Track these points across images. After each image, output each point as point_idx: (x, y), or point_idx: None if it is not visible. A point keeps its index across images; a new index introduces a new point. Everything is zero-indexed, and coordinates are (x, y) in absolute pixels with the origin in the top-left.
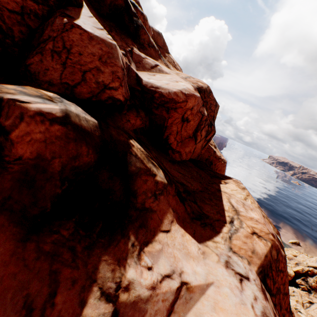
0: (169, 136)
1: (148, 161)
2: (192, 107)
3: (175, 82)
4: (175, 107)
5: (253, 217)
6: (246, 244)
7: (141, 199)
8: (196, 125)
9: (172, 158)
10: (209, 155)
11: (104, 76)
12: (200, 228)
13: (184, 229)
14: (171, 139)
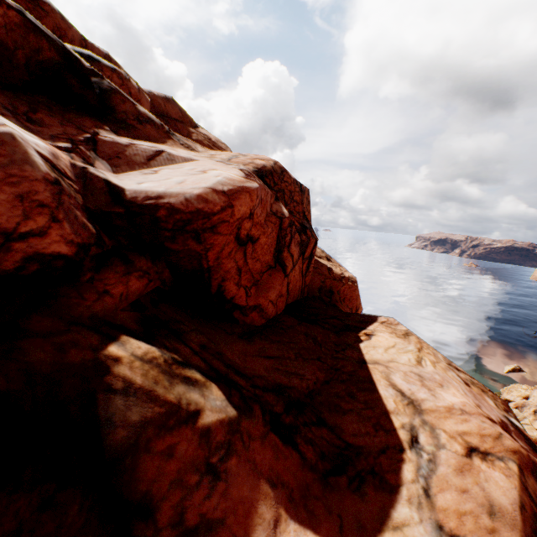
0: (223, 286)
1: (171, 382)
2: (251, 211)
3: (199, 174)
4: (211, 224)
5: (451, 403)
6: (468, 494)
7: (172, 509)
8: (274, 240)
9: (247, 325)
10: (323, 280)
11: None
12: (351, 497)
13: (313, 527)
14: (230, 289)
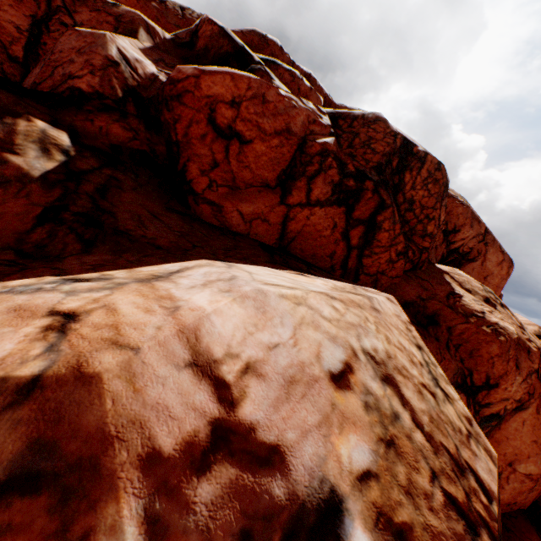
0: (187, 166)
1: (34, 142)
2: (236, 100)
3: None
4: (177, 93)
5: (185, 299)
6: None
7: None
8: (285, 160)
9: (194, 215)
10: (424, 297)
11: (74, 67)
12: None
13: None
14: (192, 171)
